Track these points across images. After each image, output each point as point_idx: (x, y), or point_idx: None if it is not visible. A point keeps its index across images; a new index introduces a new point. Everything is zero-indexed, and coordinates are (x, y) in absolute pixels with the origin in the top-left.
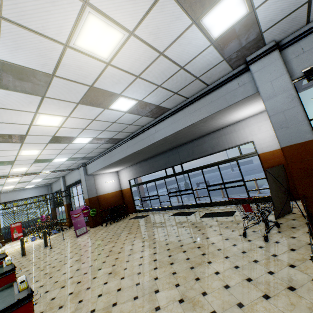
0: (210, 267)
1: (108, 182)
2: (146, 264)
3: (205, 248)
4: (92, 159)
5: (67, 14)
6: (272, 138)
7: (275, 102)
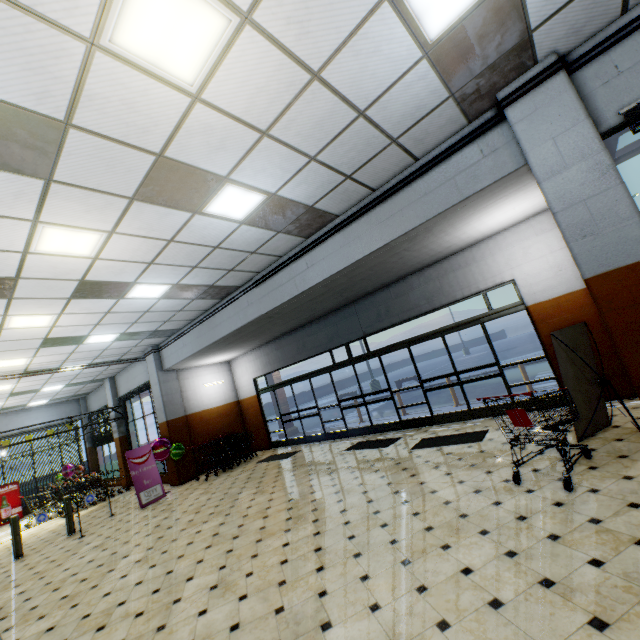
0: (449, 557)
1: (210, 384)
2: (298, 561)
3: (430, 514)
4: (172, 335)
5: None
6: (554, 272)
7: (565, 183)
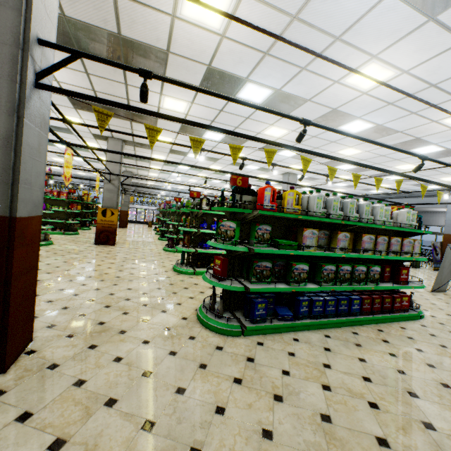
0: None
1: None
2: None
3: None
4: None
5: None
6: None
7: (450, 215)
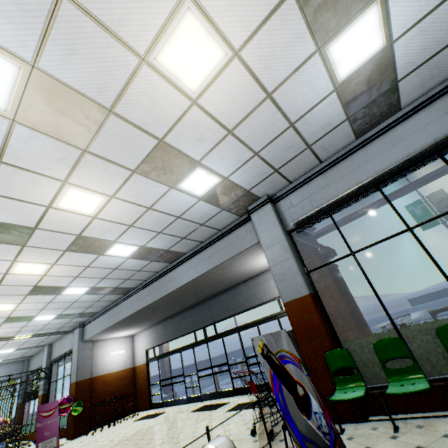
0: None
1: (115, 353)
2: None
3: None
4: (94, 316)
5: (49, 189)
6: None
7: (273, 253)
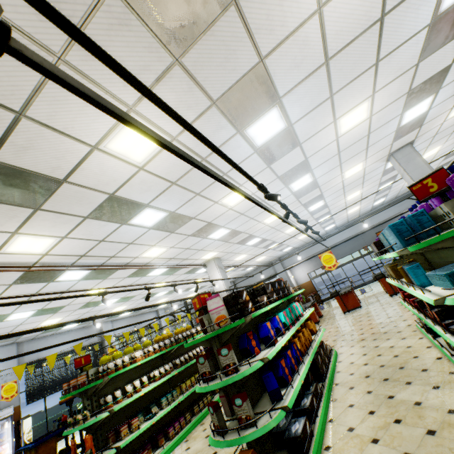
0: None
1: (291, 277)
2: None
3: None
4: (291, 252)
5: None
6: None
7: None
